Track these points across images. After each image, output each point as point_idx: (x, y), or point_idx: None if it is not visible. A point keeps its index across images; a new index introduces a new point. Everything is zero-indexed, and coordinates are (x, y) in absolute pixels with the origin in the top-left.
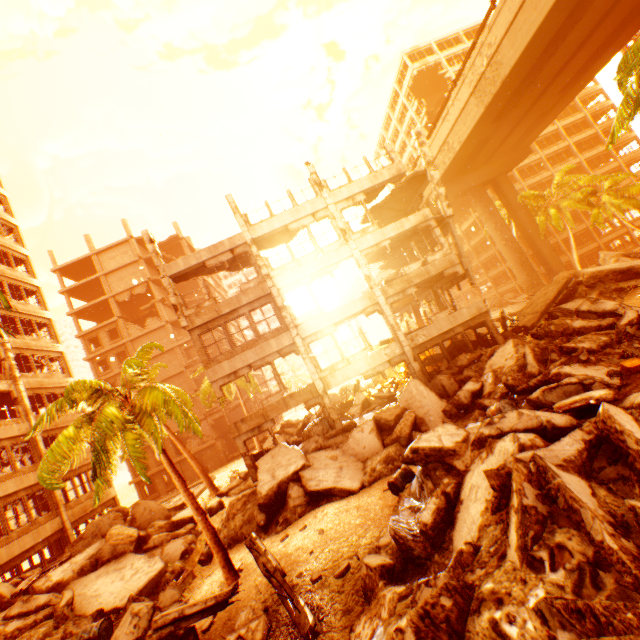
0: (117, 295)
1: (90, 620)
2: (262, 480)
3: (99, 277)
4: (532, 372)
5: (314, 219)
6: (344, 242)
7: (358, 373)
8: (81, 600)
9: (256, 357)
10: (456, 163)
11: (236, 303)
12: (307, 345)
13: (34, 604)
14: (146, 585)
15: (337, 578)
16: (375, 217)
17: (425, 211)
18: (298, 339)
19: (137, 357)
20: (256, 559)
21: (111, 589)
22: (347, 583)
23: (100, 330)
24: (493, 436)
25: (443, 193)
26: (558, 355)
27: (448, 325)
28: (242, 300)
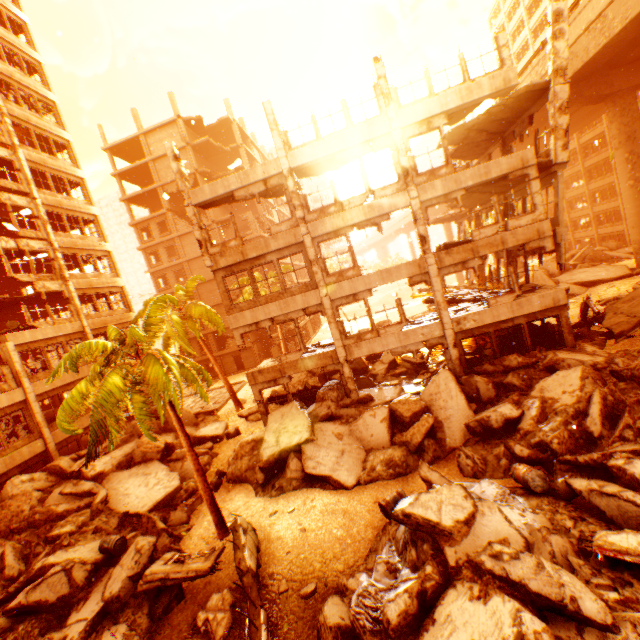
0: (165, 185)
1: (117, 520)
2: (267, 442)
3: (147, 162)
4: (590, 430)
5: (370, 148)
6: (403, 186)
7: (386, 348)
8: (115, 495)
9: (279, 312)
10: (606, 52)
11: (264, 248)
12: (335, 308)
13: (81, 488)
14: (163, 498)
15: (301, 597)
16: (458, 140)
17: (527, 153)
18: (326, 300)
19: (150, 311)
20: (234, 550)
21: (137, 493)
22: (308, 609)
23: (150, 221)
24: (495, 575)
25: (564, 125)
26: (634, 435)
27: (508, 313)
28: (270, 245)
